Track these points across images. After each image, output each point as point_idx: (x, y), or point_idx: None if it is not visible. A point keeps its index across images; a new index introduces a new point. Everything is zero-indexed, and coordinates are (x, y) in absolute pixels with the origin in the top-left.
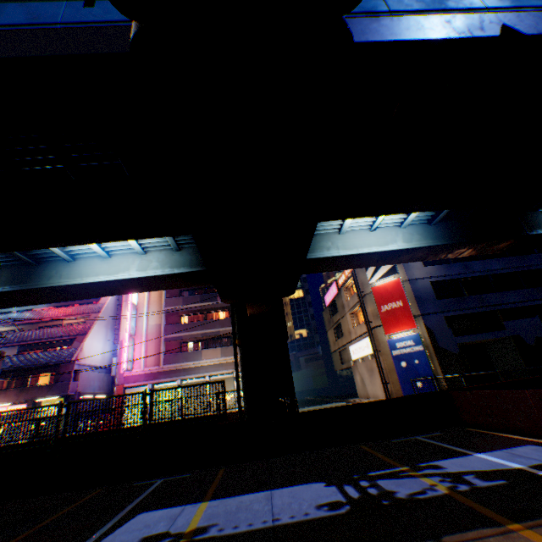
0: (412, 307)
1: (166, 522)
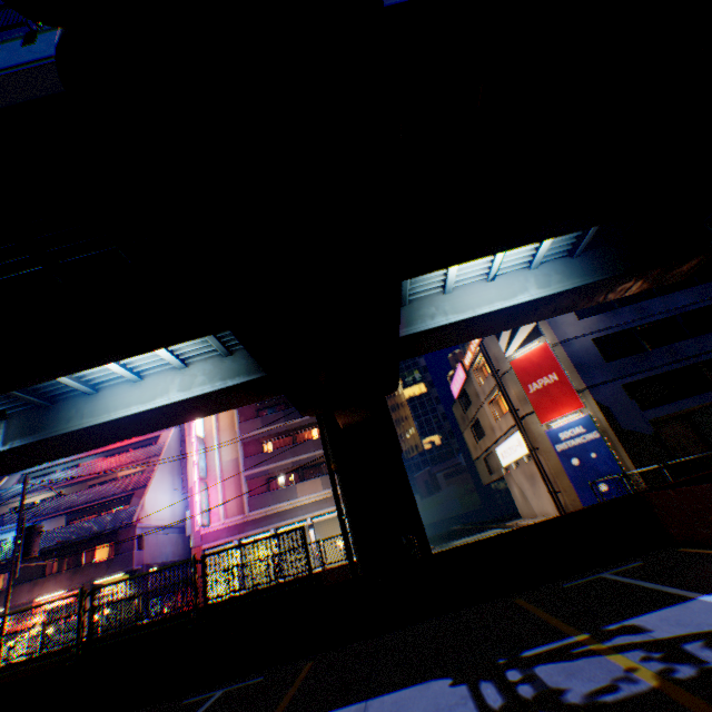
0: (573, 380)
1: None
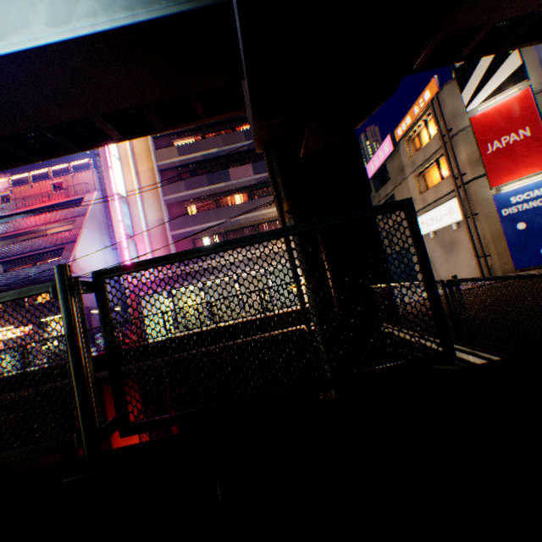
0: None
1: None
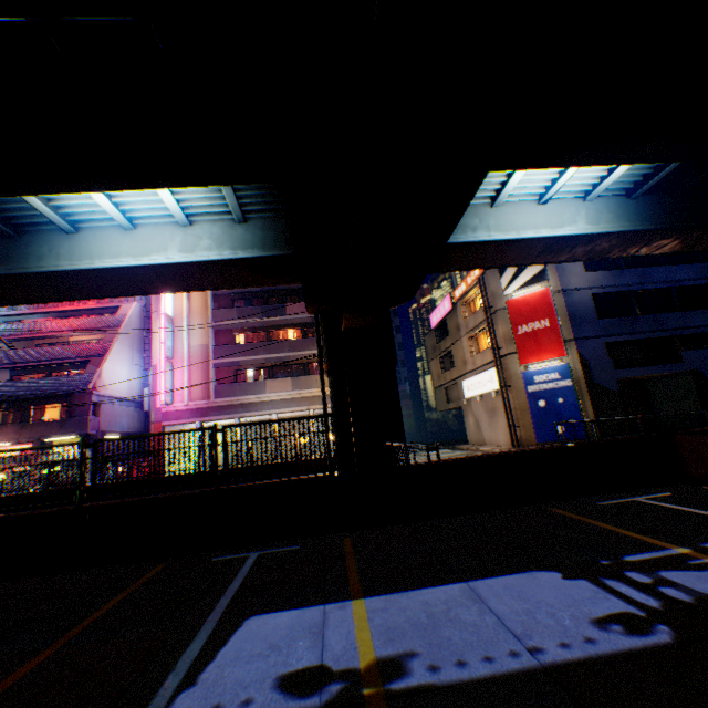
0: (563, 329)
1: (307, 641)
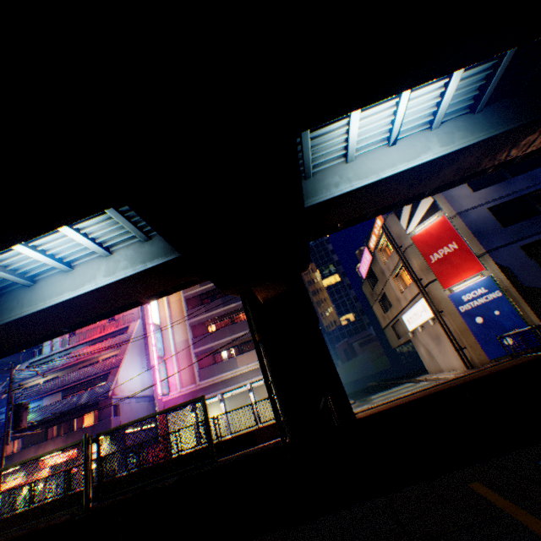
0: (472, 246)
1: None
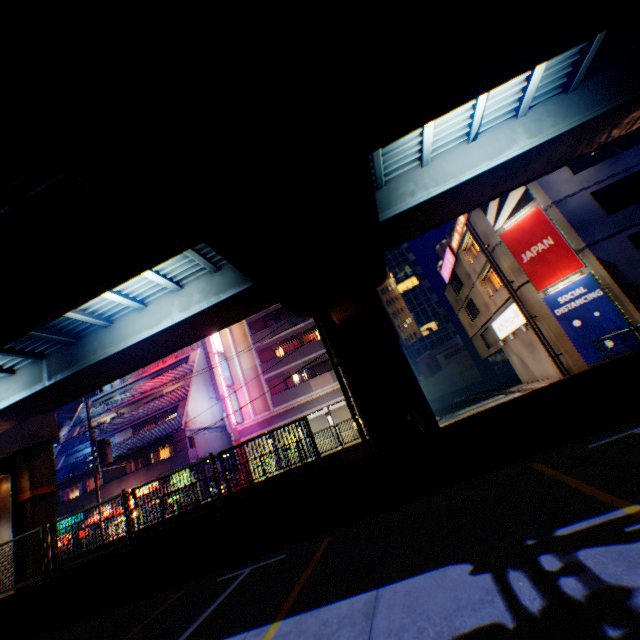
0: (570, 241)
1: None
